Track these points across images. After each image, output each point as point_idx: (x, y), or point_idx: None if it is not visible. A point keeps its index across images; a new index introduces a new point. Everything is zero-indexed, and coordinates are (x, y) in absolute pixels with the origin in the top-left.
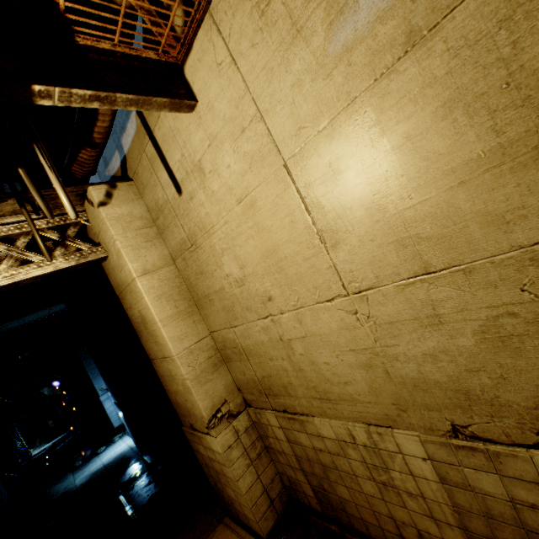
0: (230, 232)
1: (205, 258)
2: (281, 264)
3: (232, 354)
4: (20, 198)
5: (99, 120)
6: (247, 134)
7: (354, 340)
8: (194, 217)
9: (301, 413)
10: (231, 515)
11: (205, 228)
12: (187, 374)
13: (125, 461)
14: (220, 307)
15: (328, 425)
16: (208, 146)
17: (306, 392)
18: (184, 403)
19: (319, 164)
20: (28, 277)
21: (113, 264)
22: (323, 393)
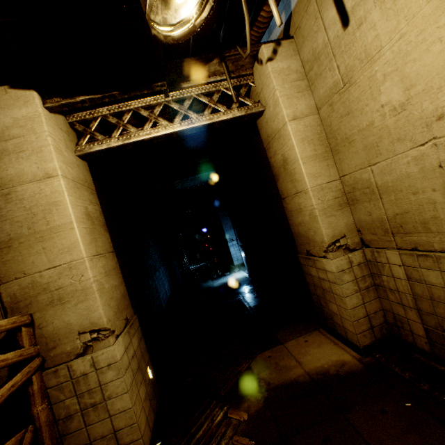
0: (403, 48)
1: (358, 94)
2: None
3: (360, 195)
4: (221, 55)
5: None
6: None
7: None
8: (356, 49)
9: (439, 251)
10: (326, 328)
11: (367, 57)
12: (316, 205)
13: (242, 282)
14: (360, 147)
15: None
16: None
17: None
18: (305, 233)
19: None
20: (218, 120)
21: (267, 117)
22: None
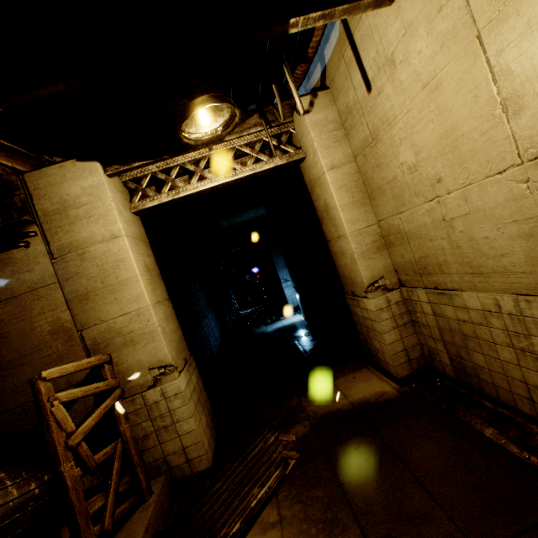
0: (410, 121)
1: (383, 151)
2: (456, 144)
3: (394, 239)
4: (261, 112)
5: (314, 35)
6: (443, 12)
7: (520, 211)
8: (378, 113)
9: (451, 289)
10: (373, 365)
11: (387, 121)
12: (355, 249)
13: (297, 326)
14: (390, 197)
15: (475, 297)
16: (402, 35)
17: (459, 269)
18: (349, 275)
19: (516, 25)
20: (261, 170)
21: (308, 164)
22: (476, 268)
